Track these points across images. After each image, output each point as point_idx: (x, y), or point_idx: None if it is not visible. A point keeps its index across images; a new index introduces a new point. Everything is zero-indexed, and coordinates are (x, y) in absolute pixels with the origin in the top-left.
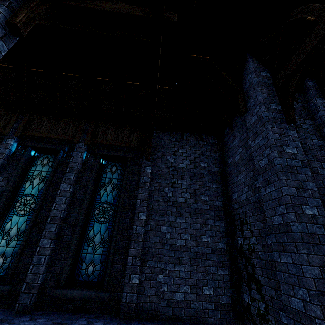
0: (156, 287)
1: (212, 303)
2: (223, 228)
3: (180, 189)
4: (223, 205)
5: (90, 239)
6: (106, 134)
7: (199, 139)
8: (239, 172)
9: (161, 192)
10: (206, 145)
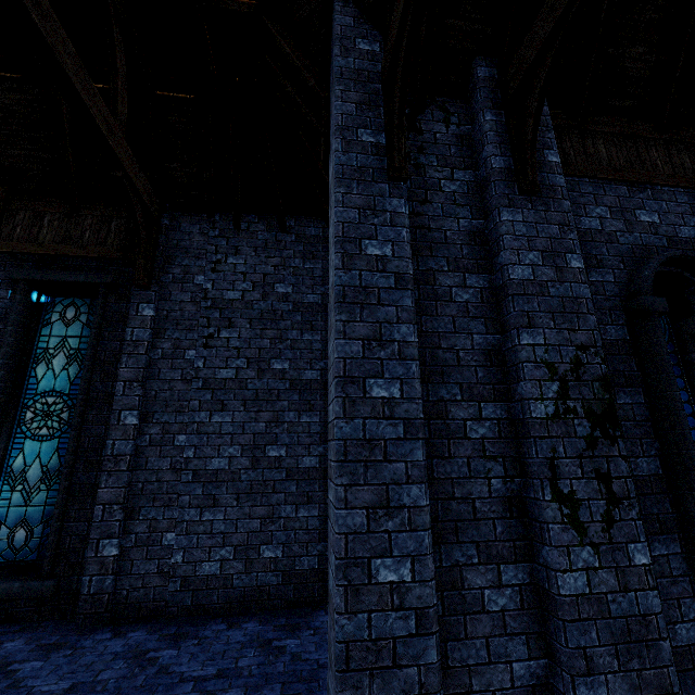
0: (160, 557)
1: (279, 574)
2: (316, 426)
3: (223, 350)
4: (321, 379)
5: (15, 477)
6: (36, 228)
7: (279, 230)
8: None
9: (178, 361)
10: (296, 243)
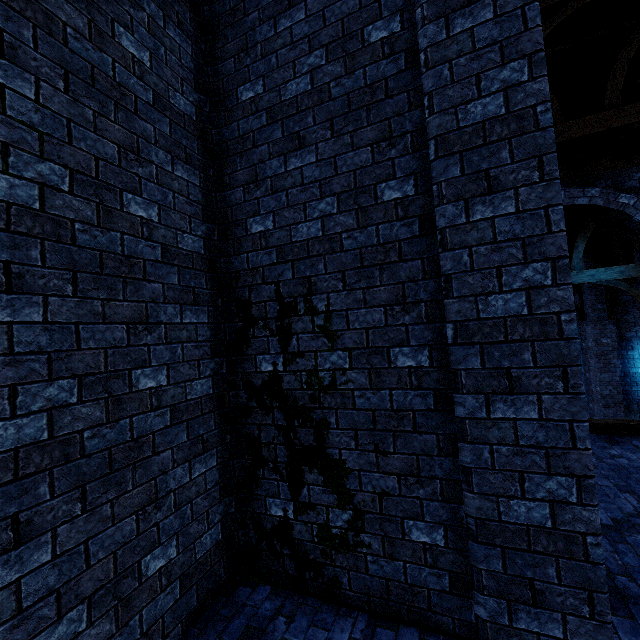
0: None
1: (175, 585)
2: (205, 329)
3: None
4: (206, 253)
5: None
6: None
7: None
8: (302, 144)
9: None
10: None
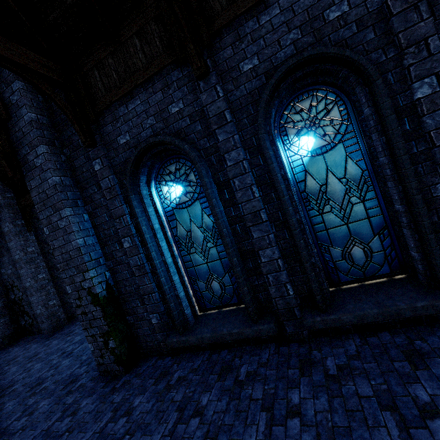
0: None
1: (0, 339)
2: None
3: None
4: None
5: None
6: None
7: None
8: (4, 256)
9: None
10: None
